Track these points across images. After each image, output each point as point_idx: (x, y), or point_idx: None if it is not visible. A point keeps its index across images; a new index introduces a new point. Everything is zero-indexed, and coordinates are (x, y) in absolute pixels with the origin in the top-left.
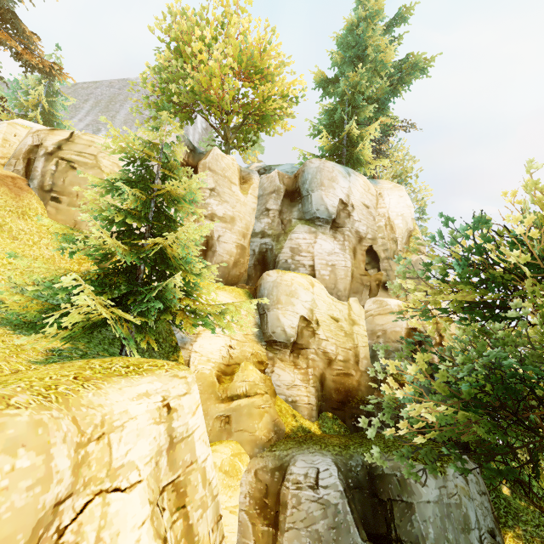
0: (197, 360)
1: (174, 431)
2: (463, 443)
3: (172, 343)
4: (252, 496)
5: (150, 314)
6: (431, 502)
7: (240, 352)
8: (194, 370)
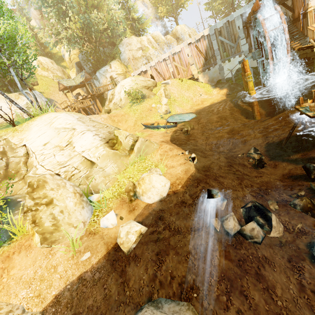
0: (66, 59)
1: (38, 60)
2: (113, 44)
3: (63, 59)
4: (76, 73)
5: (51, 55)
6: (80, 57)
7: (73, 54)
8: (67, 61)
